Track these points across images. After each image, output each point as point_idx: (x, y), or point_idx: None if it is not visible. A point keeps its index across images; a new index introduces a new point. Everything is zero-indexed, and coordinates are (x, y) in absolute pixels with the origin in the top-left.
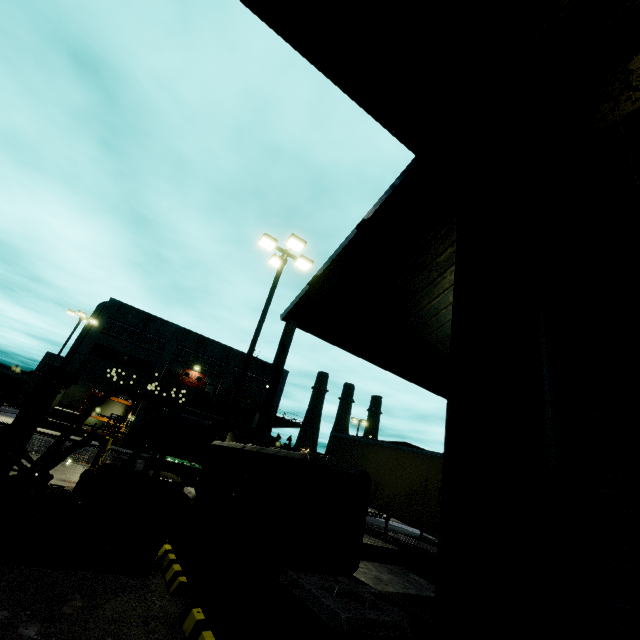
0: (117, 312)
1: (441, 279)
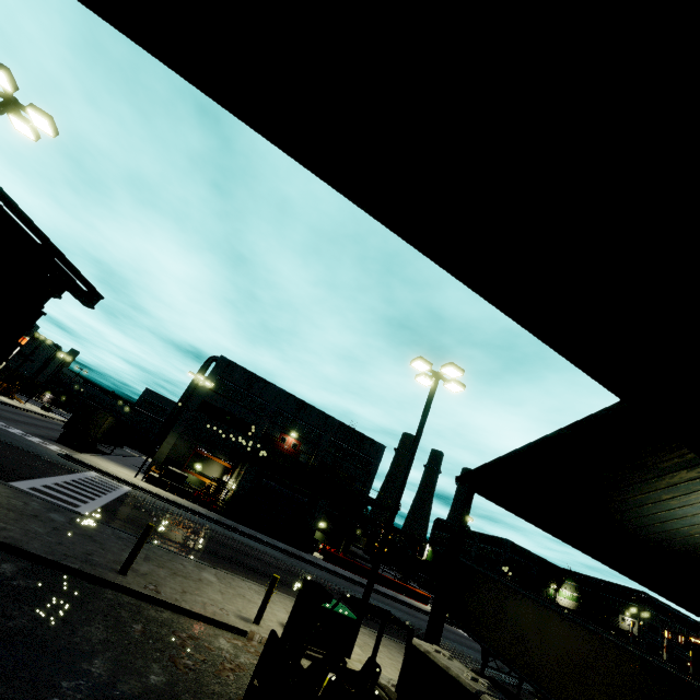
0: (225, 370)
1: (657, 480)
